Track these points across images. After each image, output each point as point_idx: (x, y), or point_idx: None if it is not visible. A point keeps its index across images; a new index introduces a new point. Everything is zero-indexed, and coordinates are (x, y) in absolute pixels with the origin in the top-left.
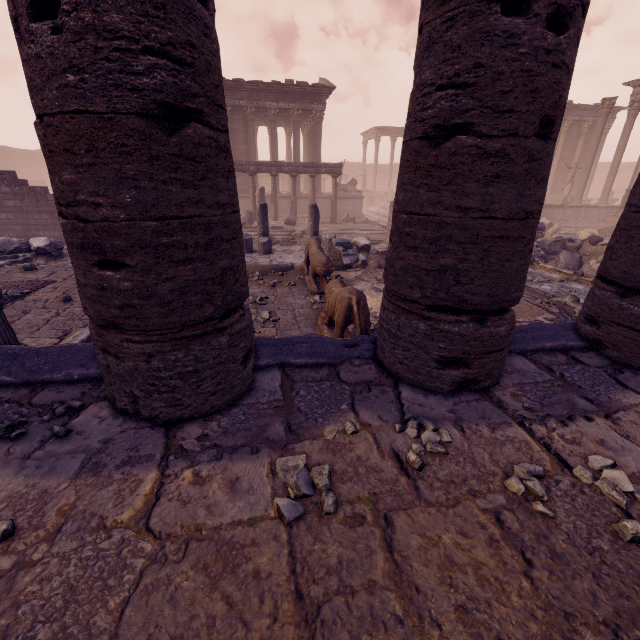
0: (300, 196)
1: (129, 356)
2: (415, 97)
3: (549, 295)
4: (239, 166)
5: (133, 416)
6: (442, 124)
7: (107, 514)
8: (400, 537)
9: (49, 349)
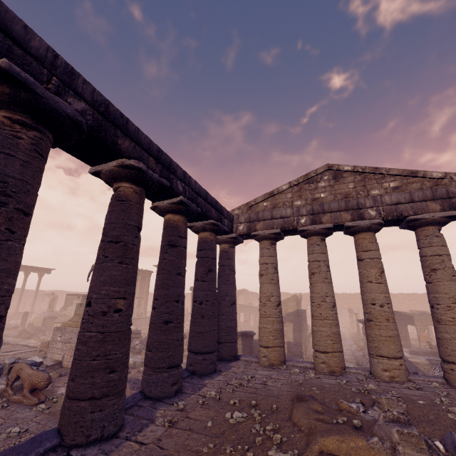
0: None
1: (108, 406)
2: (157, 313)
3: None
4: None
5: (94, 443)
6: (167, 320)
7: (133, 449)
8: (191, 417)
9: (0, 454)
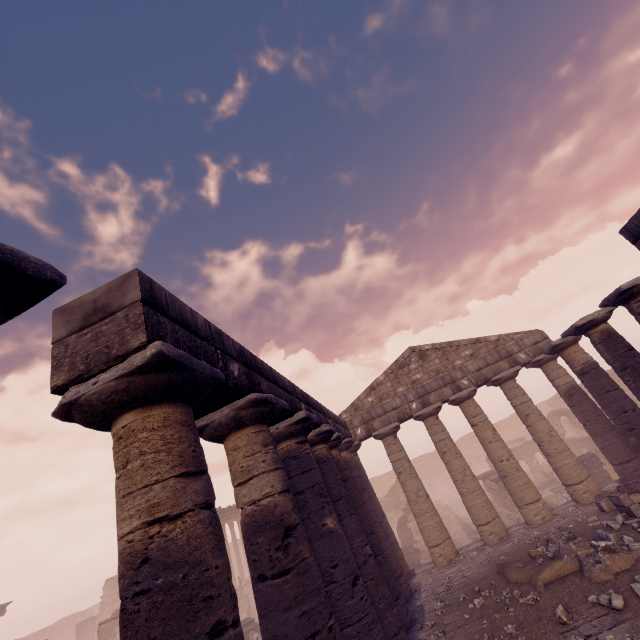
0: None
1: (405, 637)
2: None
3: None
4: None
5: None
6: (374, 555)
7: None
8: (449, 622)
9: None
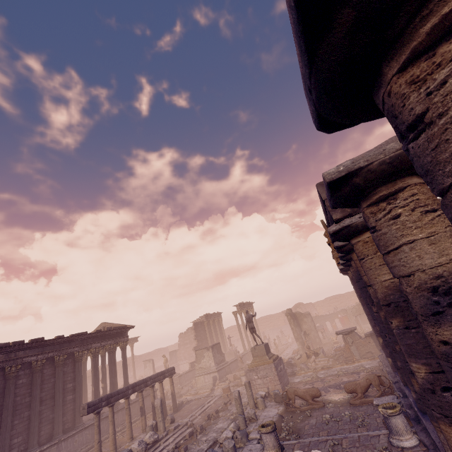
0: (119, 409)
1: None
2: None
3: (335, 374)
4: (122, 393)
5: None
6: None
7: None
8: None
9: None
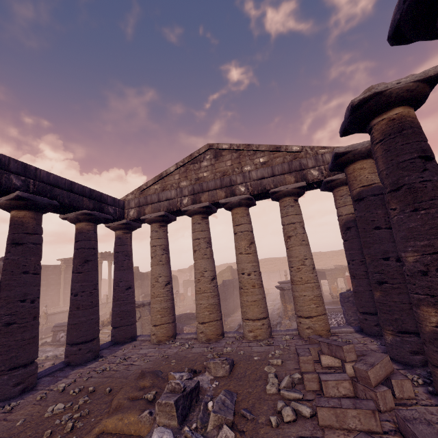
0: None
1: None
2: None
3: None
4: None
5: None
6: (8, 322)
7: None
8: (9, 418)
9: None
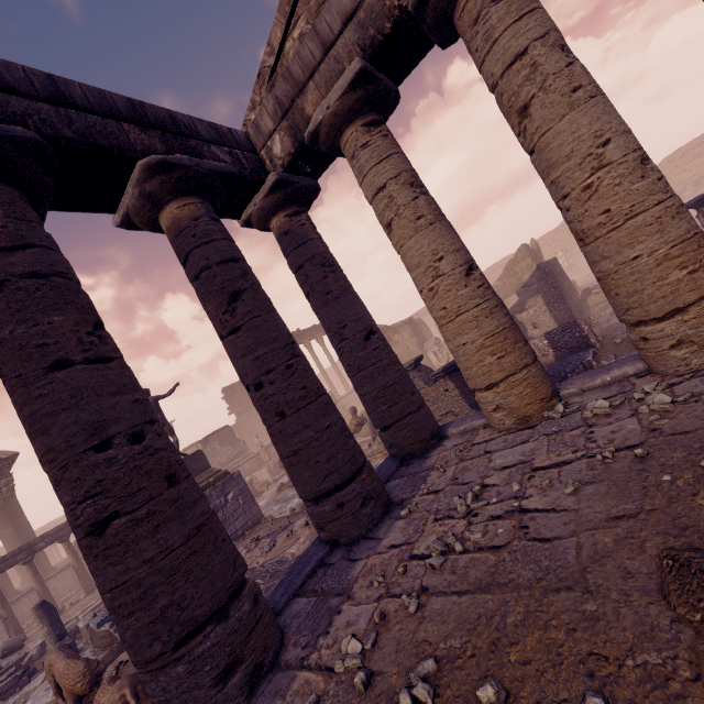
0: (18, 596)
1: None
2: (67, 511)
3: None
4: None
5: None
6: (96, 521)
7: None
8: None
9: None
